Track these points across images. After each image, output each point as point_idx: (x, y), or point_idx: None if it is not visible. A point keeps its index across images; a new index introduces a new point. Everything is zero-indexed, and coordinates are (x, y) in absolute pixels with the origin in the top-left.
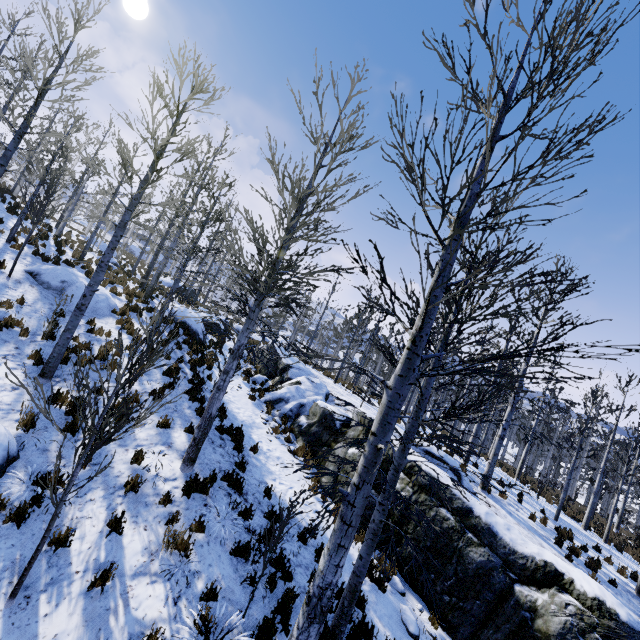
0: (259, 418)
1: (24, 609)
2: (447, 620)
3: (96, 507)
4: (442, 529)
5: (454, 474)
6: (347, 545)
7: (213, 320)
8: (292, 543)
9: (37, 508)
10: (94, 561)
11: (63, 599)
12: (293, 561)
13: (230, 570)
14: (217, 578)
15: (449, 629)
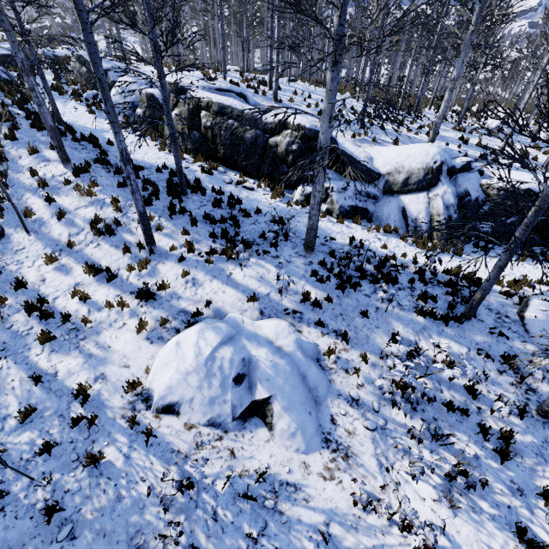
0: (105, 125)
1: (38, 234)
2: (247, 173)
3: (33, 200)
4: (232, 131)
5: (240, 97)
6: (118, 131)
7: (2, 53)
8: (154, 175)
9: (4, 211)
10: (53, 214)
11: (51, 227)
12: (157, 180)
13: (122, 193)
14: (116, 197)
15: (249, 176)
